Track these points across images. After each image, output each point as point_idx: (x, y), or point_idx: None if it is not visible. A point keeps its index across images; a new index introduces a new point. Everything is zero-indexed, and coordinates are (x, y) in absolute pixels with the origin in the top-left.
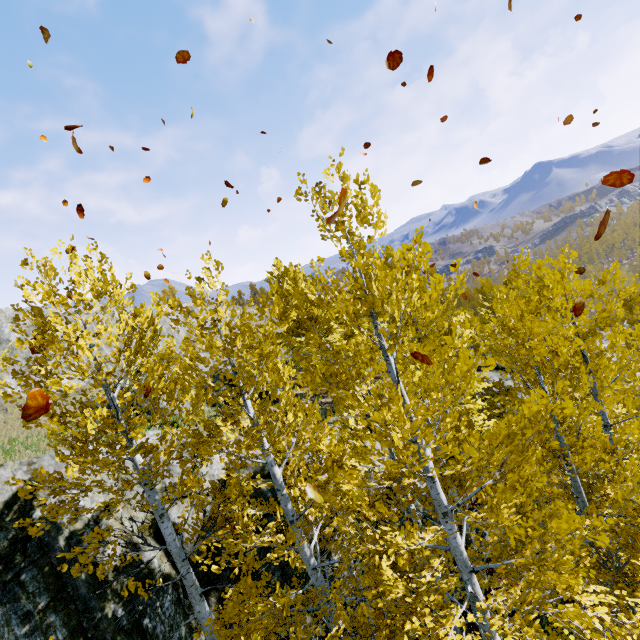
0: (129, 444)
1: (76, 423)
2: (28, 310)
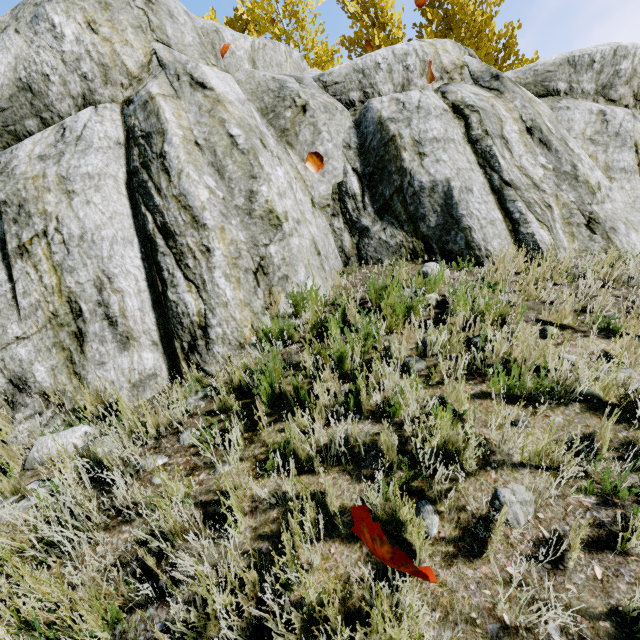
0: None
1: None
2: None
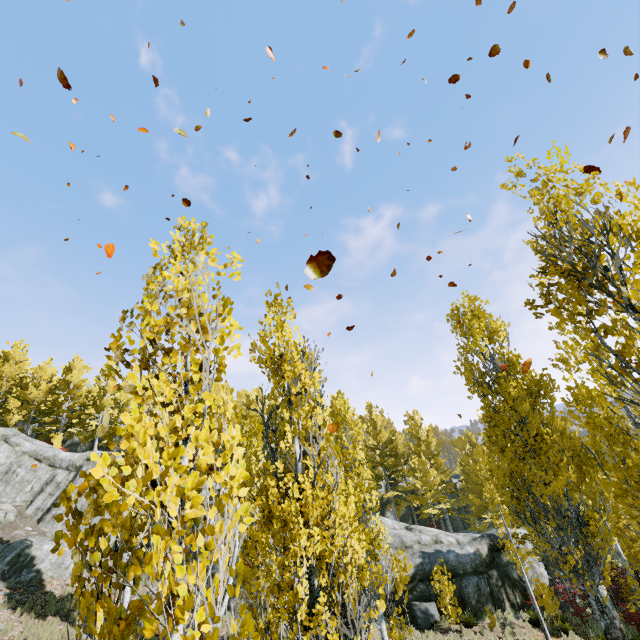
0: None
1: None
2: None
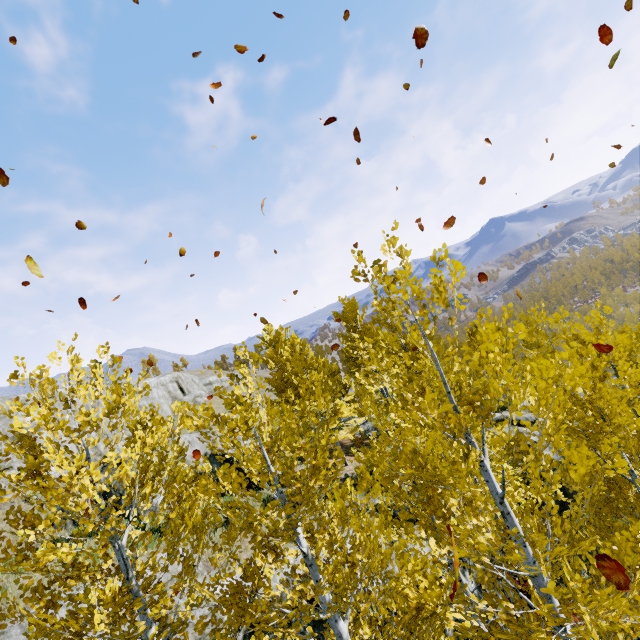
0: (142, 616)
1: (68, 595)
2: (15, 442)
